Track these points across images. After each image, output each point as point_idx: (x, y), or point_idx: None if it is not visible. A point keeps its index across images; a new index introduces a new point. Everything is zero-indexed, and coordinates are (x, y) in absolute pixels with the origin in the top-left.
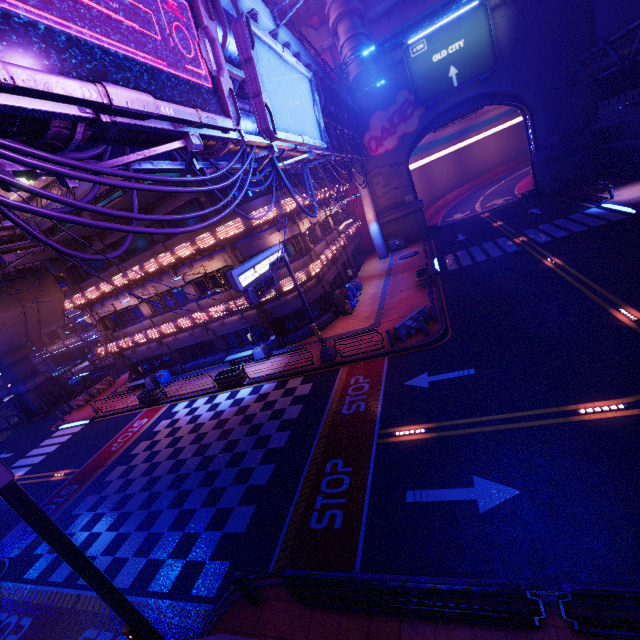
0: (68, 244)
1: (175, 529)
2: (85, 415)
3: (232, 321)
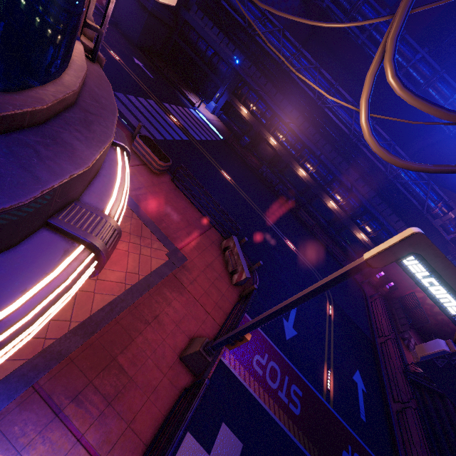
0: None
1: None
2: None
3: None
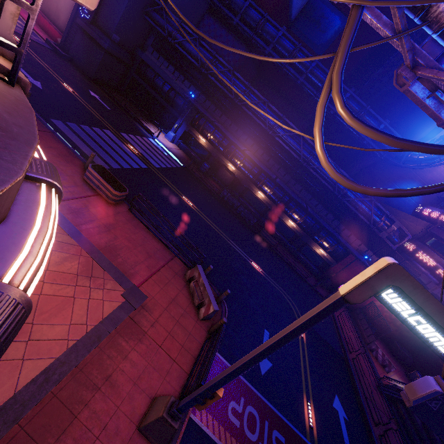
0: None
1: None
2: None
3: None
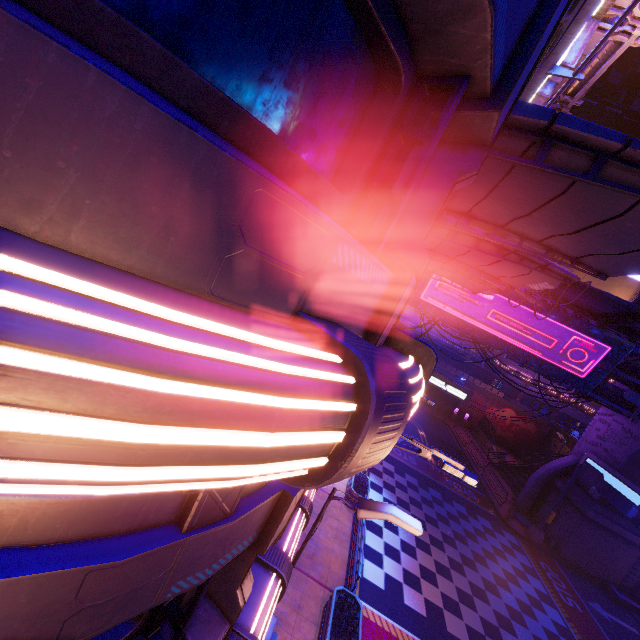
0: (501, 227)
1: (505, 556)
2: None
3: None
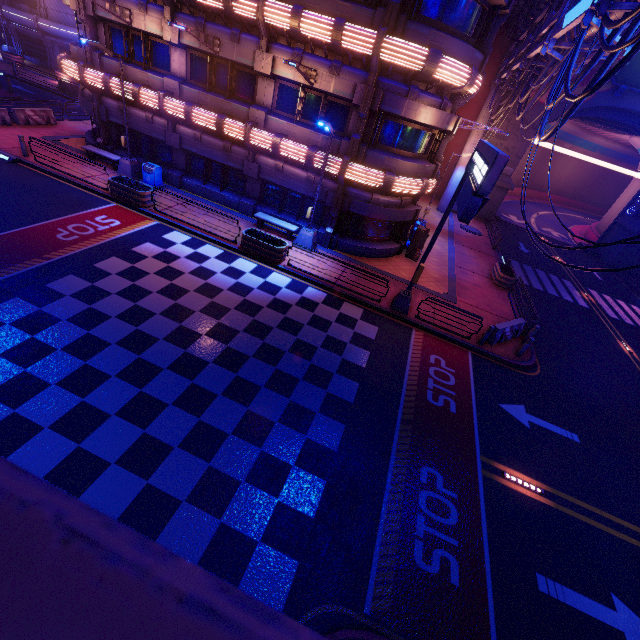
0: None
1: (193, 451)
2: (1, 143)
3: (295, 174)
